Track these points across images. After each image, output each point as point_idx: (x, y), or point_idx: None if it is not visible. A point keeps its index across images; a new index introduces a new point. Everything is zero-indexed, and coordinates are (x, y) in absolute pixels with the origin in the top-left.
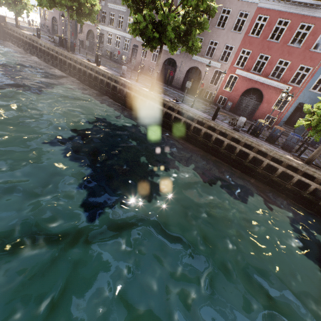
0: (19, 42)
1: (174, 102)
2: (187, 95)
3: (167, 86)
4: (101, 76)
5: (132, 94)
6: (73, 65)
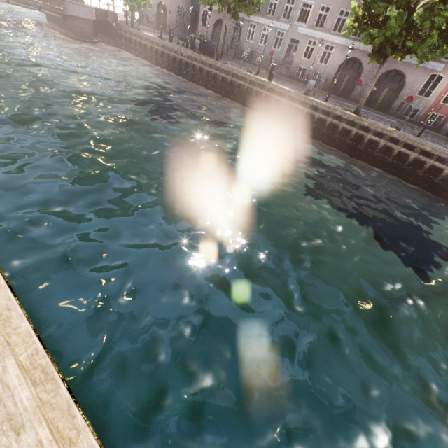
0: (140, 49)
1: (395, 130)
2: (381, 114)
3: (348, 101)
4: (277, 96)
5: (328, 121)
6: (229, 81)
